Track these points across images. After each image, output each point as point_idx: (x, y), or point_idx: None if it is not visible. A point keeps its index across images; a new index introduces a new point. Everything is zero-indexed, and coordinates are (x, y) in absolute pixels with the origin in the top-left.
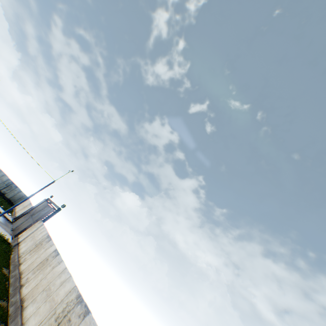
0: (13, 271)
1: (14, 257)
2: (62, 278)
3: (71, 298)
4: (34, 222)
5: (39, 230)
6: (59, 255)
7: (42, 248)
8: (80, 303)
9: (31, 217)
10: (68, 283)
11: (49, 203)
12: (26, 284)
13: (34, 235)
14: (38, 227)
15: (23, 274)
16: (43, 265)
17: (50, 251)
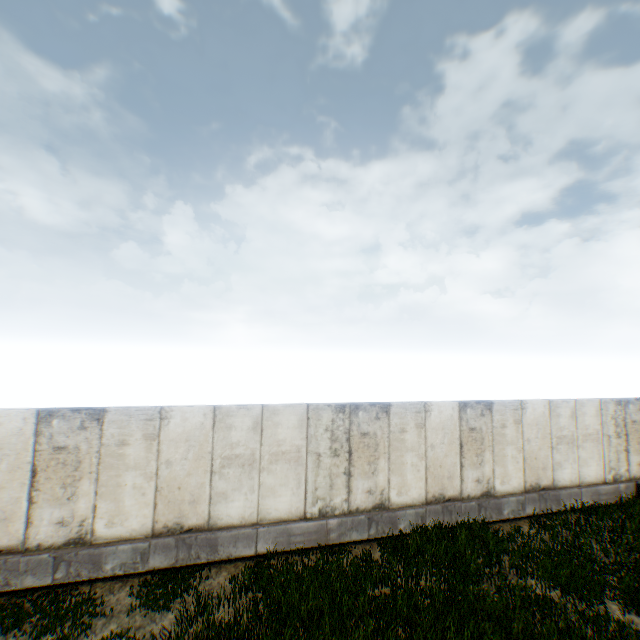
0: None
1: None
2: (245, 424)
3: (328, 421)
4: None
5: None
6: (114, 412)
7: None
8: (359, 411)
9: None
10: (282, 417)
11: None
12: (96, 527)
13: None
14: None
15: None
16: (76, 467)
17: (8, 435)
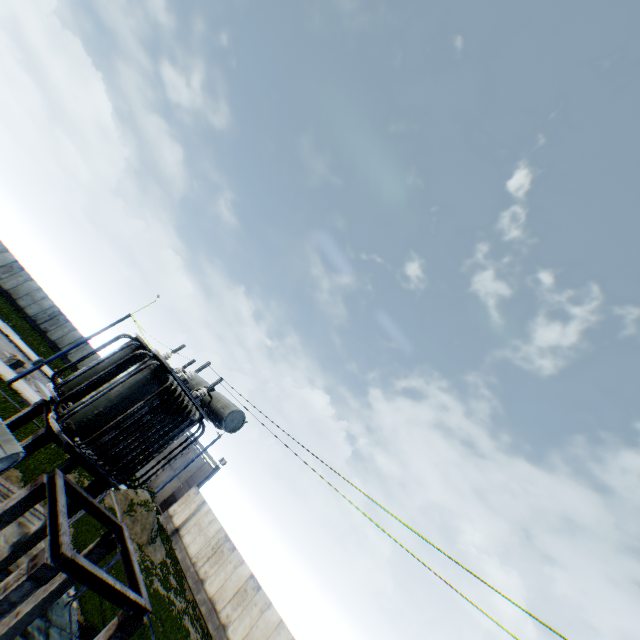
0: (197, 591)
1: (185, 561)
2: (284, 637)
3: None
4: (183, 486)
5: (204, 513)
6: (262, 589)
7: (226, 560)
8: None
9: (170, 465)
10: None
11: (194, 444)
12: (230, 626)
13: (199, 521)
14: (199, 506)
15: (216, 604)
16: (243, 599)
17: (243, 573)
